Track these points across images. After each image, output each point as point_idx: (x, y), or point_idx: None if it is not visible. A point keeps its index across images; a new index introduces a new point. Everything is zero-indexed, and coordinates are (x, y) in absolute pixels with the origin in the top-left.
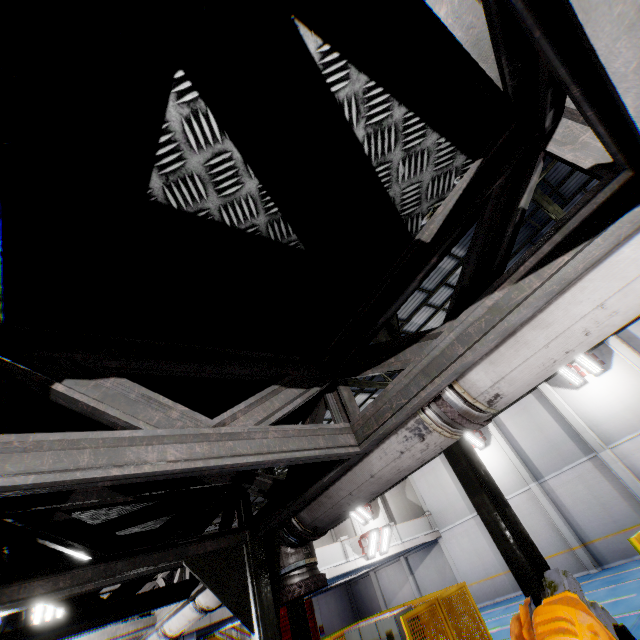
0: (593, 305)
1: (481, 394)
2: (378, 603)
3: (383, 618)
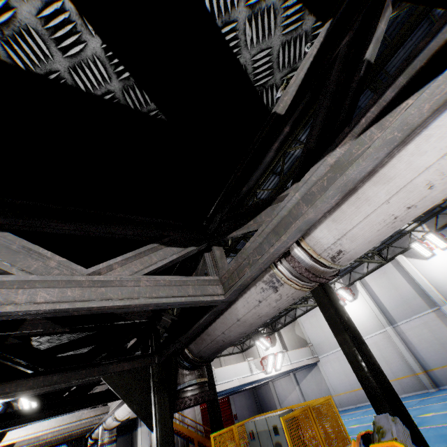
0: (438, 154)
1: (325, 250)
2: (274, 402)
3: (271, 416)
